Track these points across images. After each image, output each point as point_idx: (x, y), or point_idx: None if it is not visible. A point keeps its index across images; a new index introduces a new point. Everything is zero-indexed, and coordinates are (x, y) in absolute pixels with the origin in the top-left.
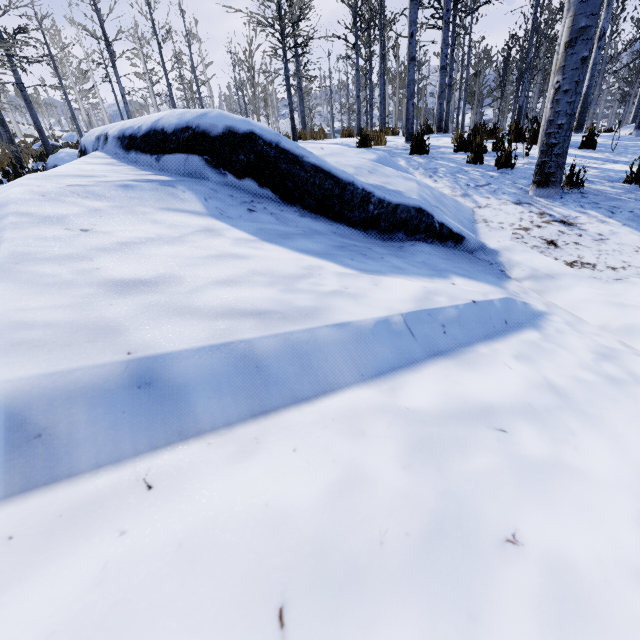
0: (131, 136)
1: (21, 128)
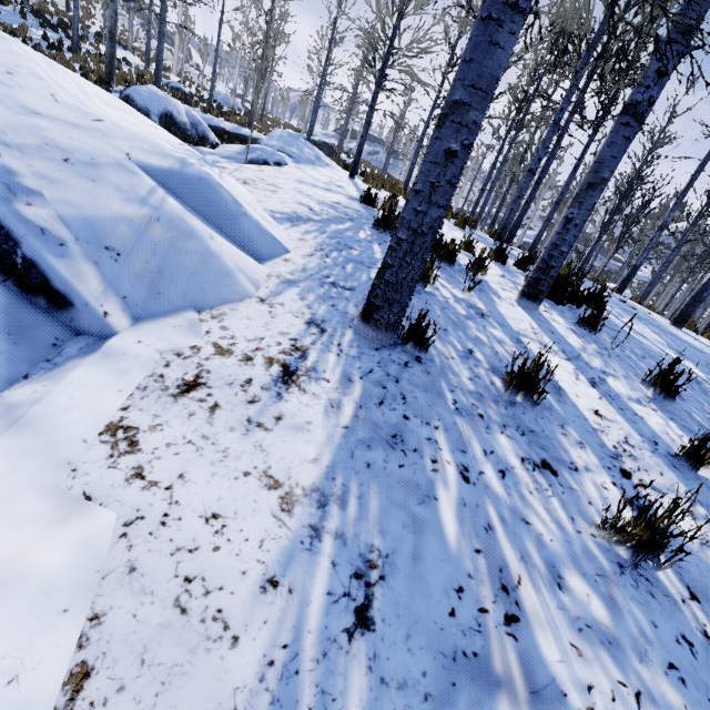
0: None
1: (192, 71)
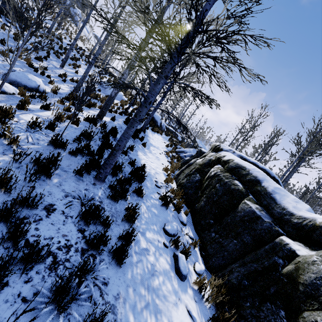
0: (245, 158)
1: None
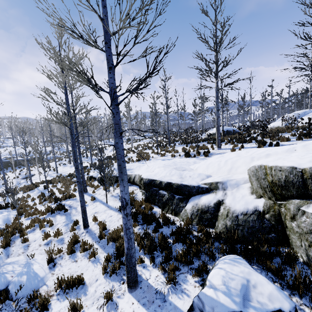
0: None
1: None
